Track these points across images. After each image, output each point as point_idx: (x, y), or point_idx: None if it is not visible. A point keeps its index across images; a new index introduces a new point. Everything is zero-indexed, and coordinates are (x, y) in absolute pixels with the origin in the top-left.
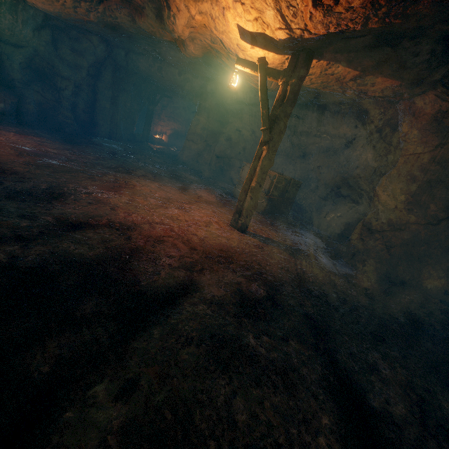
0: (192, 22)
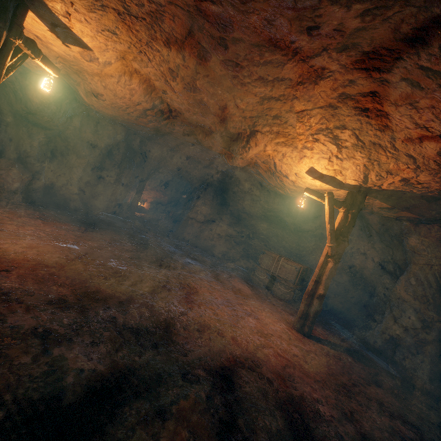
0: (261, 152)
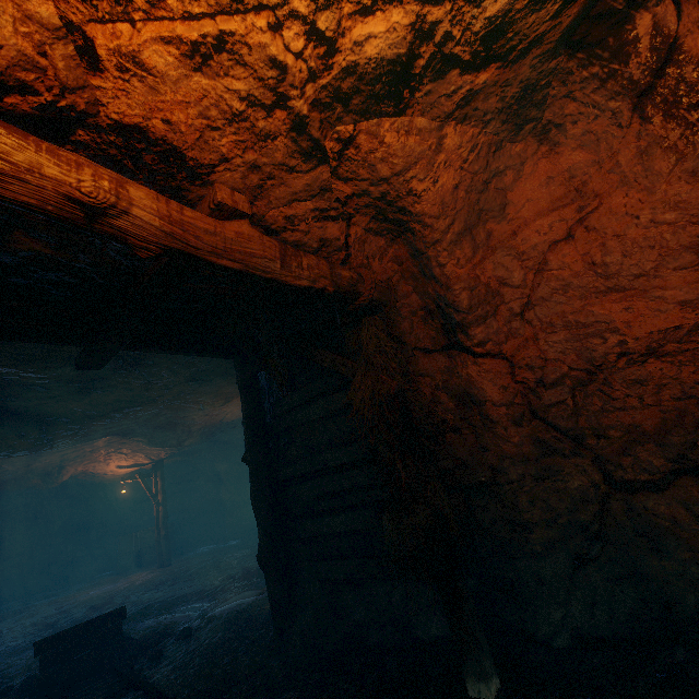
0: (75, 472)
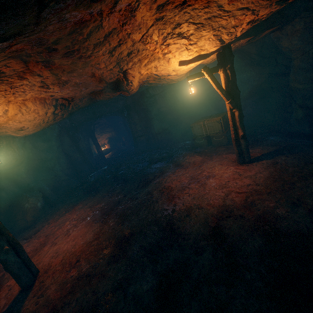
0: (140, 77)
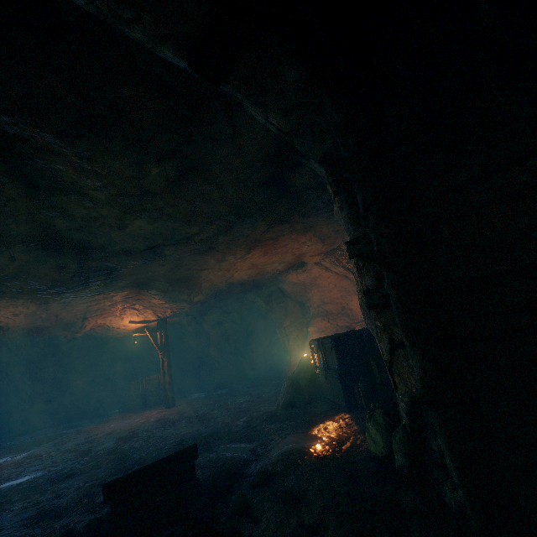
0: (95, 324)
